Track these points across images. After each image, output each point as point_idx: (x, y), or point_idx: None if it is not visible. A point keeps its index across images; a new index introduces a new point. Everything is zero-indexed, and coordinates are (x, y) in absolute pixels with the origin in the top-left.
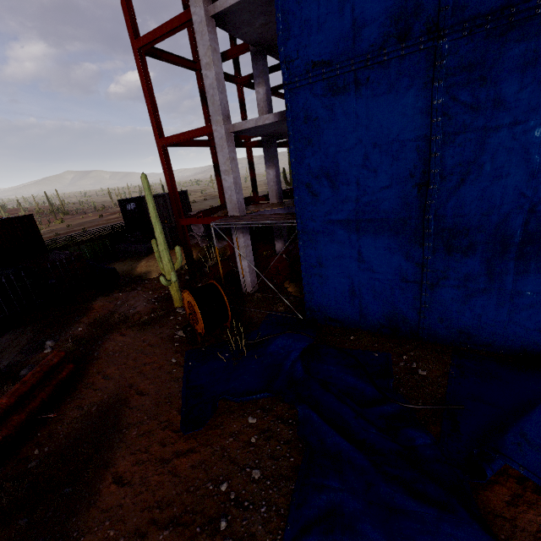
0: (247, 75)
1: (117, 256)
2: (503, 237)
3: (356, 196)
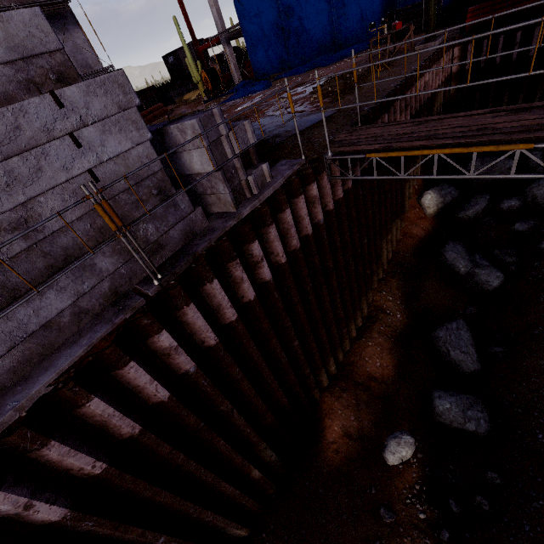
0: None
1: None
2: (299, 5)
3: (255, 1)
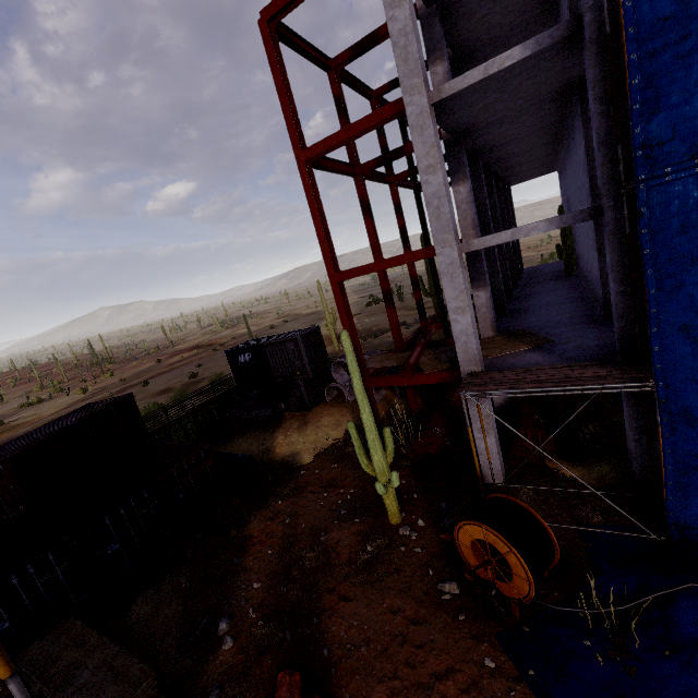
0: (404, 171)
1: (230, 428)
2: None
3: None
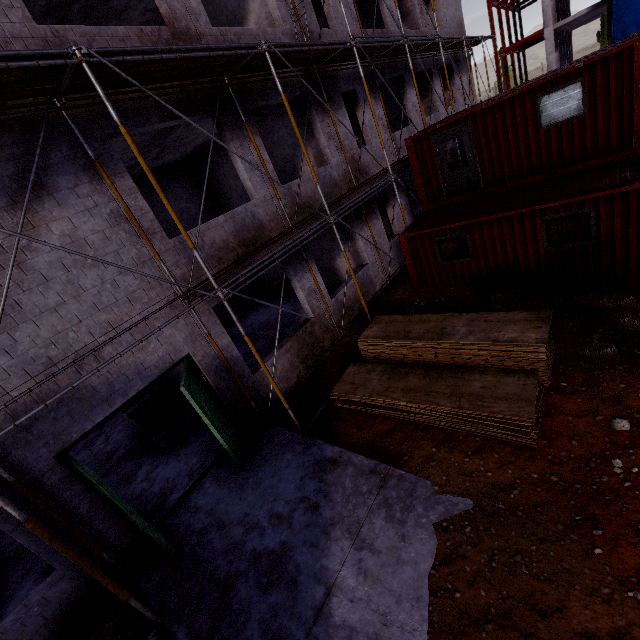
0: None
1: None
2: None
3: None
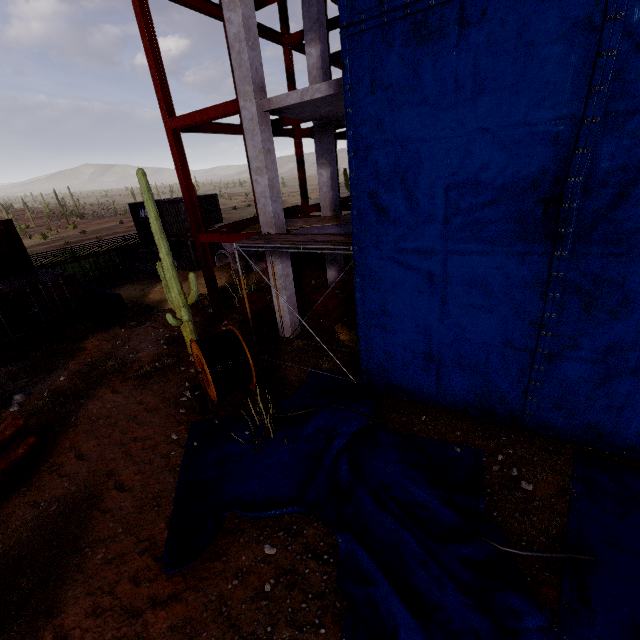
0: (297, 32)
1: (129, 277)
2: None
3: (445, 214)
